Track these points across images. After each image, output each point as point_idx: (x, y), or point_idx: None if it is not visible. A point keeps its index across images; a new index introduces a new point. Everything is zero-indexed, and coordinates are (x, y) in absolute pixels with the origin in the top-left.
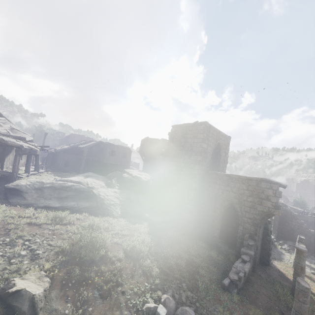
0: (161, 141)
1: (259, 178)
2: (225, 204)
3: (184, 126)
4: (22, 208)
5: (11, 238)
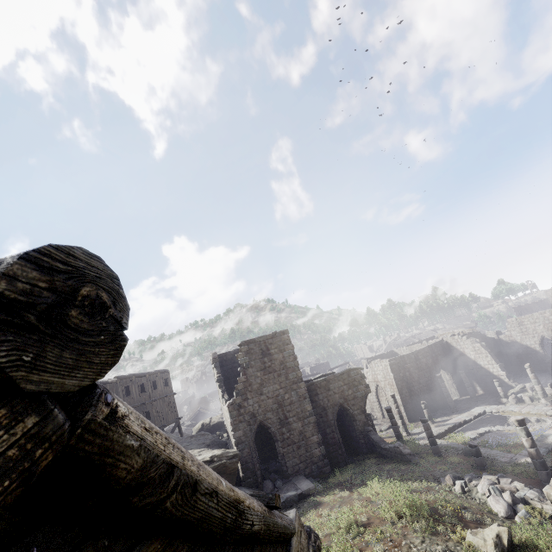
0: (118, 383)
1: (347, 370)
2: (336, 410)
3: (261, 340)
4: None
5: None
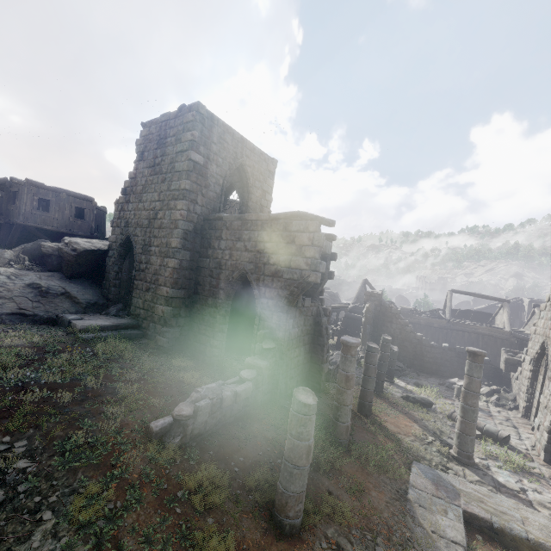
0: None
1: (288, 213)
2: (233, 278)
3: (163, 121)
4: None
5: None
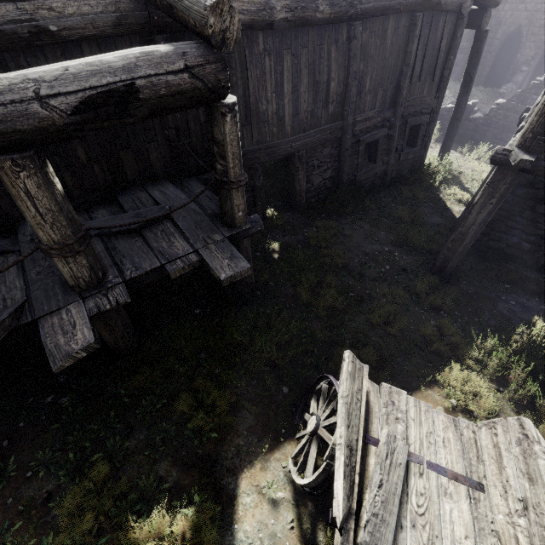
0: None
1: None
2: (509, 31)
3: None
4: None
5: None
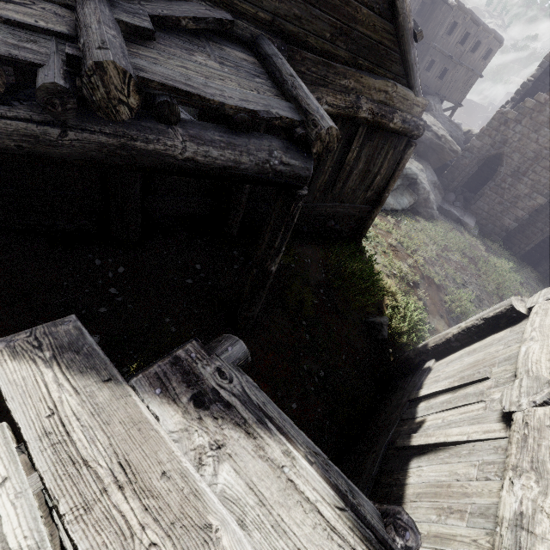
0: (452, 10)
1: None
2: None
3: None
4: (379, 216)
5: (455, 281)
